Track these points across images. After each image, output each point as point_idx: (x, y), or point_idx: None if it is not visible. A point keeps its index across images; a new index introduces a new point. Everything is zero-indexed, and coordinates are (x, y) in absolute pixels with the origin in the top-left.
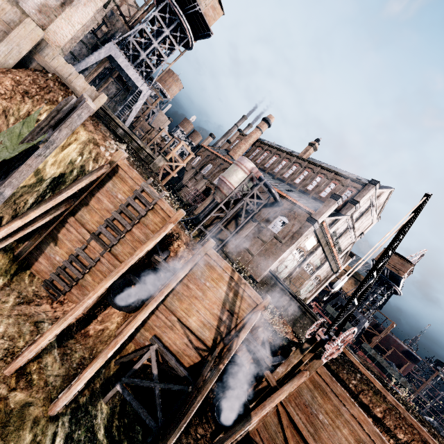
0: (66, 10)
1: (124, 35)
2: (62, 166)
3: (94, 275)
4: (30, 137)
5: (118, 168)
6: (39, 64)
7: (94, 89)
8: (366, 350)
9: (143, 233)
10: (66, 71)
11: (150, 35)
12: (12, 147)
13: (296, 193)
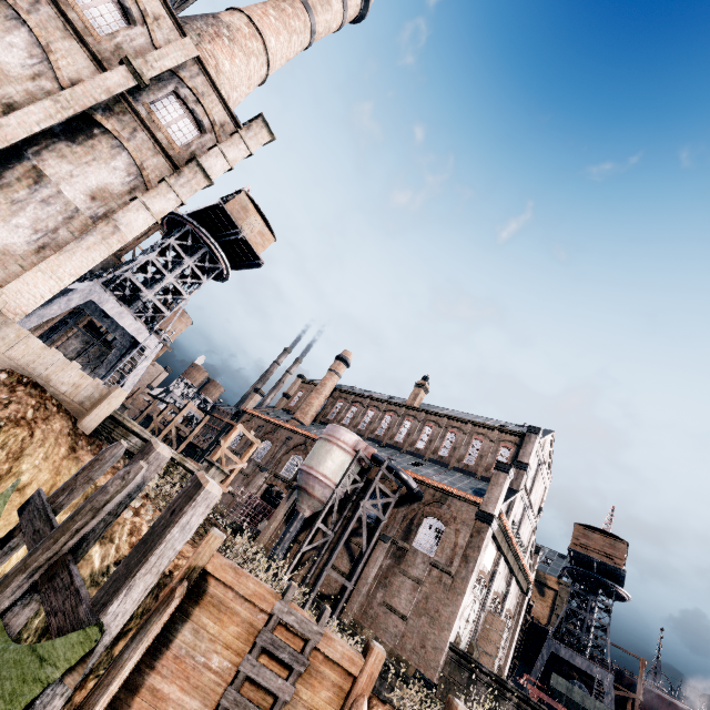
0: (49, 257)
1: (117, 271)
2: None
3: None
4: None
5: (208, 581)
6: None
7: (100, 383)
8: None
9: None
10: (41, 361)
11: (162, 268)
12: None
13: (428, 466)
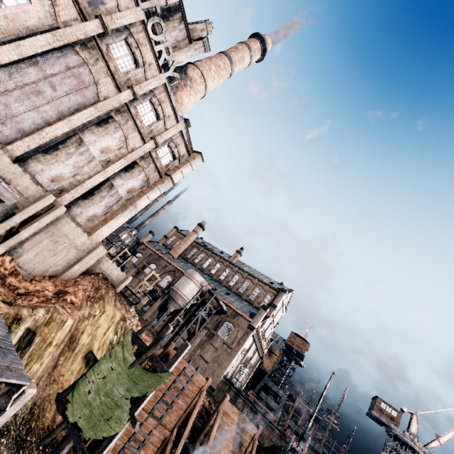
0: (111, 220)
1: None
2: (104, 348)
3: (147, 448)
4: (139, 363)
5: (169, 356)
6: (93, 268)
7: (124, 274)
8: (292, 427)
9: (185, 401)
10: (110, 268)
11: None
12: (124, 372)
13: (232, 296)
